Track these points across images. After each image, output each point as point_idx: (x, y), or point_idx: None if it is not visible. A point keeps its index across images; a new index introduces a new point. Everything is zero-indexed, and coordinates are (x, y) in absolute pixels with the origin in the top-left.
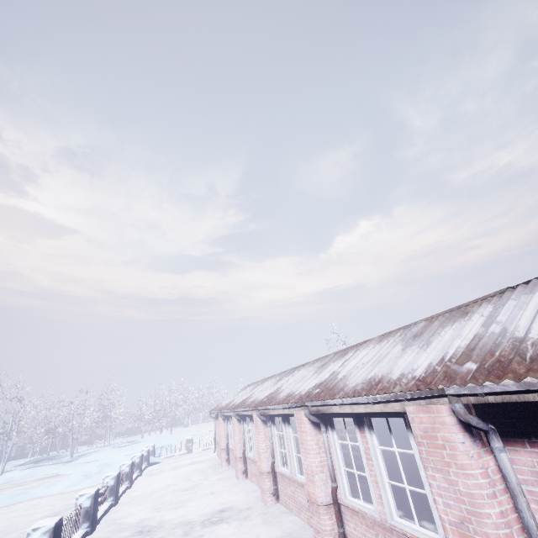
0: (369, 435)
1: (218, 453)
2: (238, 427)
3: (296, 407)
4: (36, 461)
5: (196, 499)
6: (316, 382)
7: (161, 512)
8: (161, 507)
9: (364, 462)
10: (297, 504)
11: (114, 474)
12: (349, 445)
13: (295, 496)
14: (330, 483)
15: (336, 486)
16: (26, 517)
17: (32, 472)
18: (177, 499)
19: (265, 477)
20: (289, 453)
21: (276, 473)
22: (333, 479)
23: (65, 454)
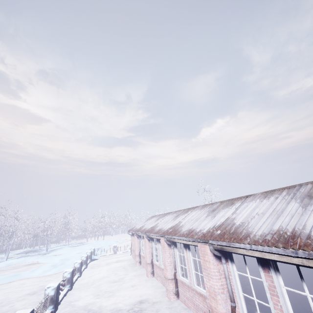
0: (275, 276)
1: (133, 256)
2: (148, 244)
3: (201, 242)
4: (27, 252)
5: (122, 290)
6: (213, 224)
7: (100, 298)
8: (100, 294)
9: (268, 296)
10: (194, 305)
11: (70, 270)
12: (249, 278)
13: (193, 299)
14: (229, 302)
15: (235, 305)
16: (16, 293)
17: (23, 260)
18: (110, 289)
19: (169, 282)
20: (189, 269)
21: (177, 280)
22: (232, 300)
23: (43, 248)
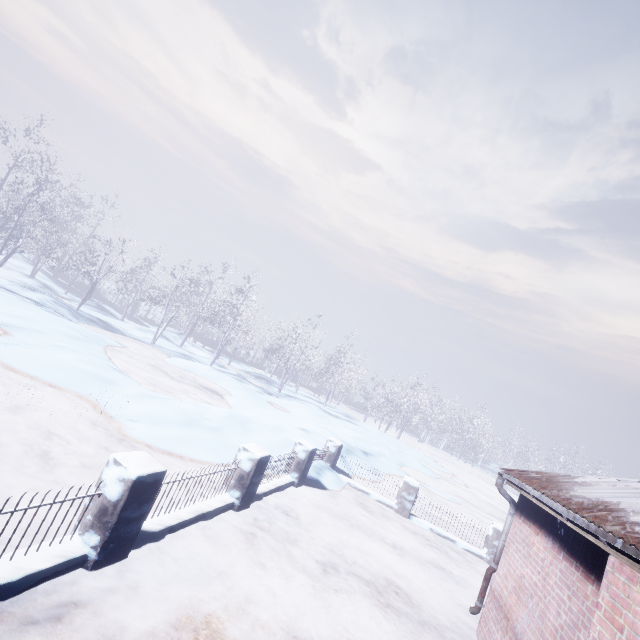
0: None
1: (485, 637)
2: None
3: None
4: (258, 376)
5: None
6: None
7: None
8: None
9: None
10: None
11: None
12: None
13: None
14: None
15: None
16: None
17: (217, 376)
18: None
19: None
20: None
21: None
22: None
23: (285, 387)
